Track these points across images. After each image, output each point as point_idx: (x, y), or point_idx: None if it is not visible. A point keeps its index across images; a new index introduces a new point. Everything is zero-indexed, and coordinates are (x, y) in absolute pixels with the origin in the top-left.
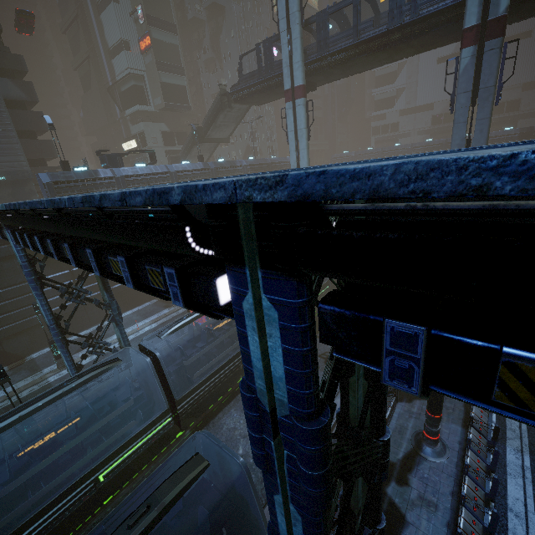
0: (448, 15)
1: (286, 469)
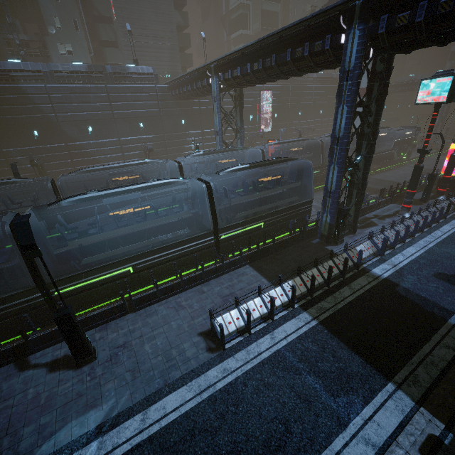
0: None
1: (347, 90)
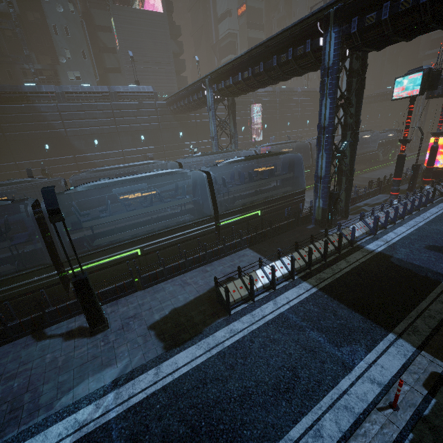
0: None
1: (328, 84)
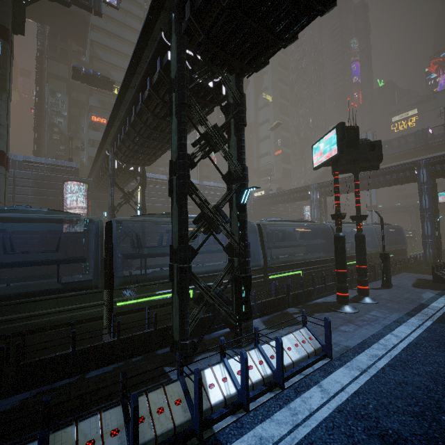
0: (441, 143)
1: (425, 189)
